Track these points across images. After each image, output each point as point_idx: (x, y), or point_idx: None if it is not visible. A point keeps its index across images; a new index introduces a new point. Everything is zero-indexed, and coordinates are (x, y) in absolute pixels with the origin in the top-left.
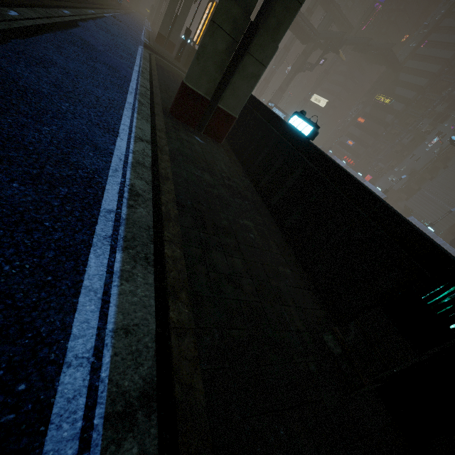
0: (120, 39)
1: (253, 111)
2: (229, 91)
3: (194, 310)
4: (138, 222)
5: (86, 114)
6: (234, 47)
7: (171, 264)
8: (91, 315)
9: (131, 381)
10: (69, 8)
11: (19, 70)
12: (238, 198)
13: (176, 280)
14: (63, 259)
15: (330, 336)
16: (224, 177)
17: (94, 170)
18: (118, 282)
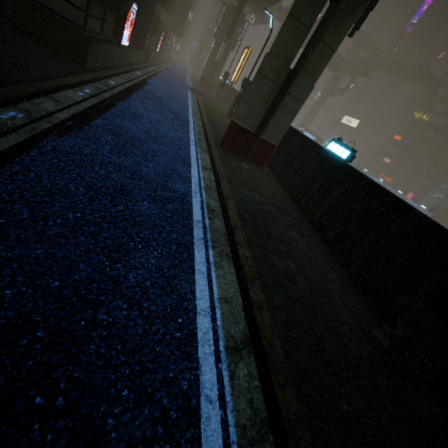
0: (175, 88)
1: (292, 140)
2: (271, 124)
3: (265, 294)
4: (217, 229)
5: (169, 151)
6: (276, 90)
7: (244, 260)
8: (204, 287)
9: (235, 331)
10: (139, 70)
11: (126, 124)
12: (284, 214)
13: (250, 272)
14: (181, 251)
15: (378, 331)
16: (270, 196)
17: (183, 193)
18: (214, 269)
